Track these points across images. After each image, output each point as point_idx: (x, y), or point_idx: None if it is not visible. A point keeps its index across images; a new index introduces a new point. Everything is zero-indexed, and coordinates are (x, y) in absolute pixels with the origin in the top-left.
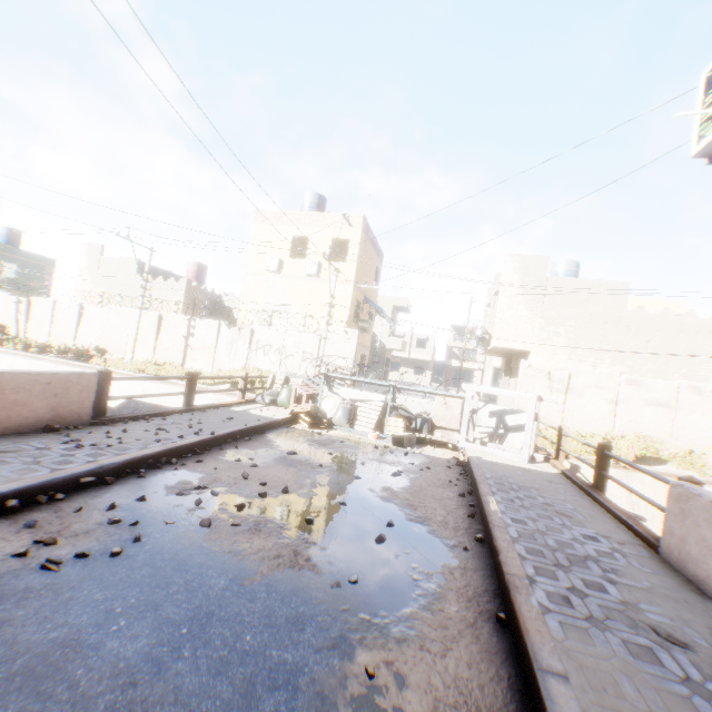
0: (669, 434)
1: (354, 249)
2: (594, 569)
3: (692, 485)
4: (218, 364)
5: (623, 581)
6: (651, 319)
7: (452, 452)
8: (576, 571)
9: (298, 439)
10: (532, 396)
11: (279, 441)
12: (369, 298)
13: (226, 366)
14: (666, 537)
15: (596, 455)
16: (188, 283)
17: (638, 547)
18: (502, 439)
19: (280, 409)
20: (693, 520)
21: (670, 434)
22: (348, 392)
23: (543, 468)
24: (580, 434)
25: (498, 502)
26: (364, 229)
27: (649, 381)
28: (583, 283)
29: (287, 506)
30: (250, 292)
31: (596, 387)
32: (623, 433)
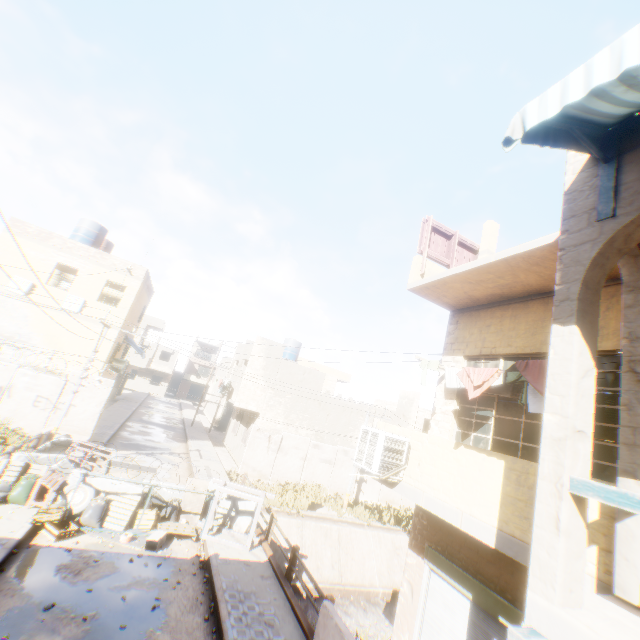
0: (329, 481)
1: (129, 297)
2: None
3: (331, 604)
4: None
5: None
6: (333, 401)
7: (195, 543)
8: None
9: (49, 571)
10: (261, 499)
11: (28, 581)
12: (130, 334)
13: None
14: (317, 637)
15: (291, 553)
16: None
17: None
18: (233, 521)
19: (16, 512)
20: (329, 631)
21: (330, 481)
22: (104, 481)
23: (258, 556)
24: (281, 483)
25: (233, 625)
26: (144, 280)
27: (325, 445)
28: (302, 368)
29: None
30: None
31: (297, 448)
32: (306, 482)
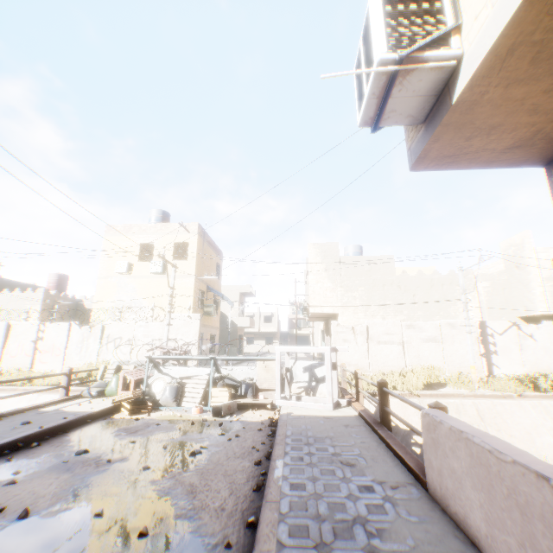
0: (443, 362)
1: (193, 249)
2: (360, 536)
3: (438, 411)
4: (69, 363)
5: (387, 546)
6: (413, 279)
7: (270, 412)
8: (338, 547)
9: (106, 431)
10: (326, 348)
11: (80, 438)
12: (213, 287)
13: (77, 364)
14: (430, 471)
15: (378, 393)
16: (47, 291)
17: (410, 487)
18: (315, 391)
19: (106, 400)
20: (443, 449)
21: (444, 361)
22: (178, 370)
23: (345, 413)
24: (384, 373)
25: (286, 464)
26: (200, 234)
27: (421, 323)
28: (364, 258)
29: (6, 542)
30: (103, 292)
31: (388, 334)
32: (413, 367)
